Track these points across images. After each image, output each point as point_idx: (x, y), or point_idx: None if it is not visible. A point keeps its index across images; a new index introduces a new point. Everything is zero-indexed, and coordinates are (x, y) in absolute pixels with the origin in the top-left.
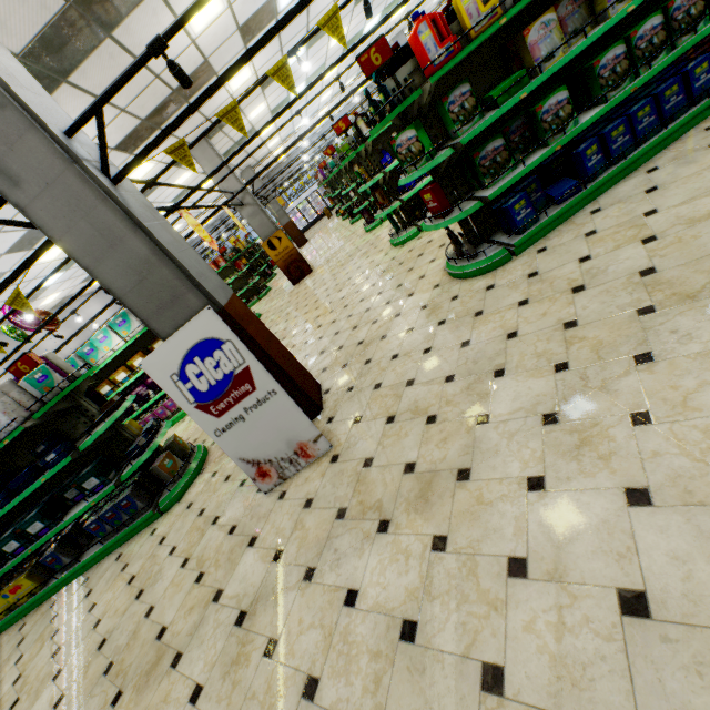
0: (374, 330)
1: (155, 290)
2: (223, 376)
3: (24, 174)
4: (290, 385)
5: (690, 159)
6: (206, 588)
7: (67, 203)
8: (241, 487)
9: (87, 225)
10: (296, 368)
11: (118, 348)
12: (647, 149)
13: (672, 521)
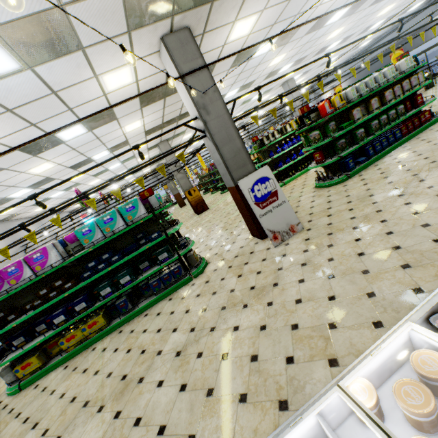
0: None
1: (238, 160)
2: (267, 192)
3: (212, 112)
4: None
5: (403, 152)
6: (269, 271)
7: (221, 124)
8: (252, 253)
9: (224, 132)
10: None
11: None
12: (386, 151)
13: None
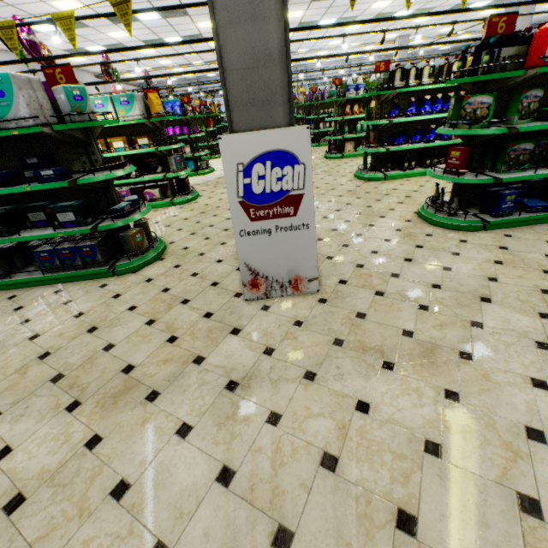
0: (348, 226)
1: (258, 84)
2: (279, 190)
3: None
4: None
5: None
6: (183, 350)
7: None
8: (213, 286)
9: None
10: None
11: None
12: None
13: None
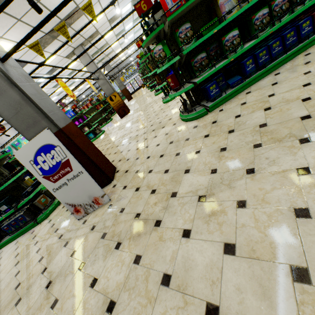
0: (144, 143)
1: (25, 117)
2: (56, 163)
3: None
4: (96, 168)
5: (295, 69)
6: (41, 265)
7: None
8: (71, 215)
9: None
10: (102, 160)
11: None
12: (276, 63)
13: (242, 266)
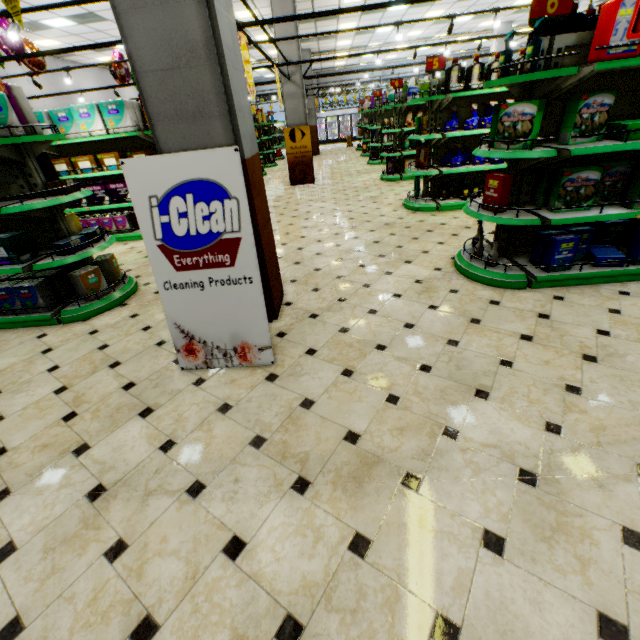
0: (359, 273)
1: (183, 90)
2: (207, 232)
3: None
4: (262, 279)
5: None
6: (72, 433)
7: None
8: (157, 346)
9: None
10: (274, 266)
11: (95, 134)
12: None
13: None
